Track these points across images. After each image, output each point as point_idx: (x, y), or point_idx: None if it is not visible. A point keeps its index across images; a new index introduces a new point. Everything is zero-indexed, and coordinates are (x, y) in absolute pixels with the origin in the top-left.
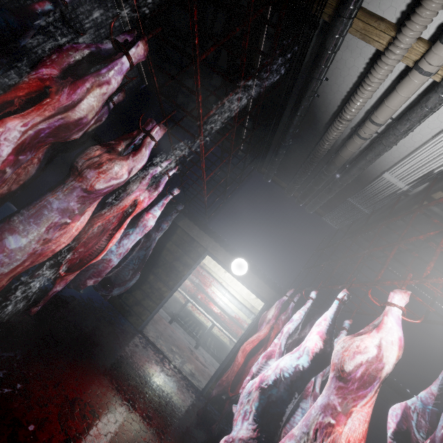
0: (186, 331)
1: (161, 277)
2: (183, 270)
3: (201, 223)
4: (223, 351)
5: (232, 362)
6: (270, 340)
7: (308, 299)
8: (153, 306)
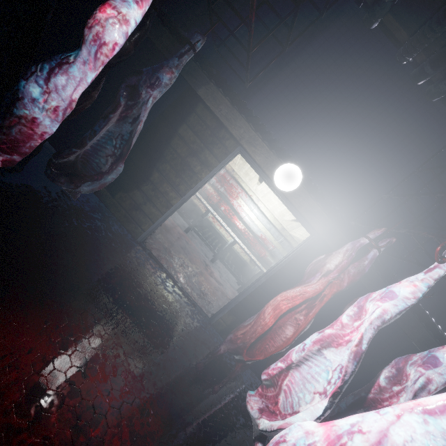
0: (204, 241)
1: (169, 178)
2: (200, 172)
3: (236, 98)
4: (241, 268)
5: (252, 297)
6: (320, 299)
7: (441, 262)
8: (156, 214)
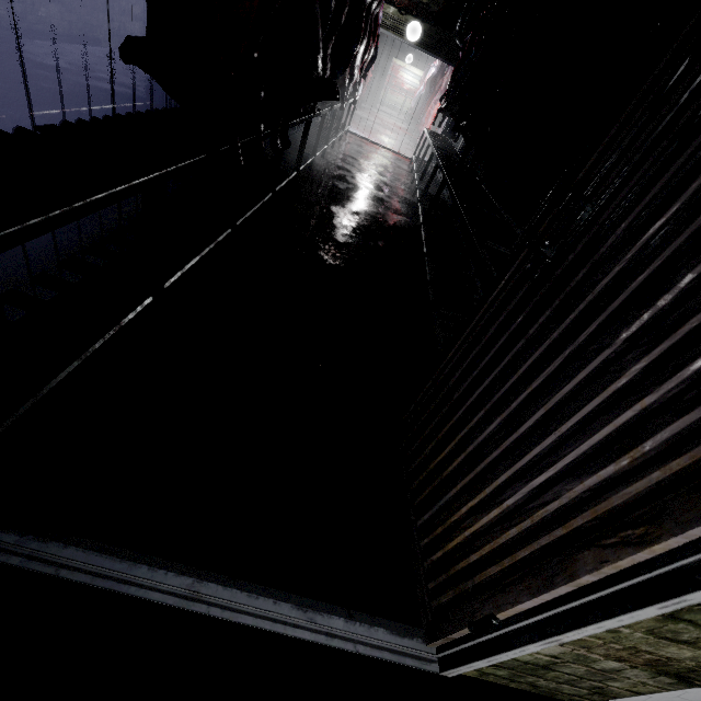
0: (392, 110)
1: (376, 80)
2: (384, 72)
3: (386, 40)
4: None
5: None
6: None
7: (431, 67)
8: (377, 95)
